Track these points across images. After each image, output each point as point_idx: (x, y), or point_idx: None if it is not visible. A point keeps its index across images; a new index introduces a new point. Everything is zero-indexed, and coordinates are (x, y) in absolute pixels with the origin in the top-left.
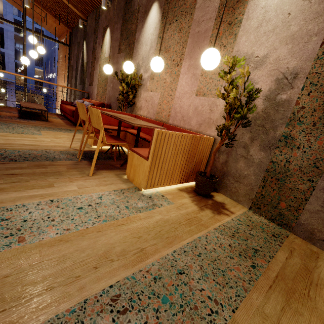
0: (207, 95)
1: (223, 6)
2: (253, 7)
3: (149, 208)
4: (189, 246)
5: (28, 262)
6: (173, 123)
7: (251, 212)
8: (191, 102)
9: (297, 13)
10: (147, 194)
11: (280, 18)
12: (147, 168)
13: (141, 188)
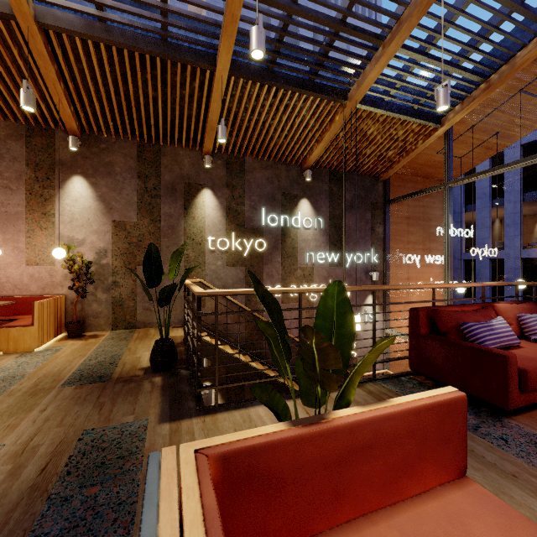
0: (42, 264)
1: (31, 199)
2: (62, 209)
3: (58, 351)
4: (98, 347)
5: (44, 372)
6: (1, 295)
7: (114, 331)
8: (23, 271)
9: (94, 220)
10: (42, 350)
11: (84, 220)
12: (36, 331)
13: (33, 349)
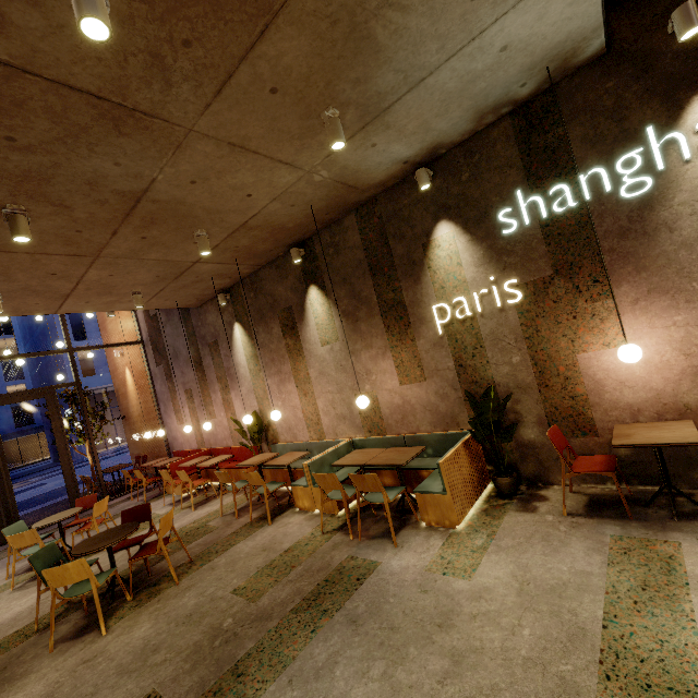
0: None
1: None
2: None
3: None
4: None
5: None
6: None
7: None
8: None
9: None
10: None
11: None
12: None
13: None
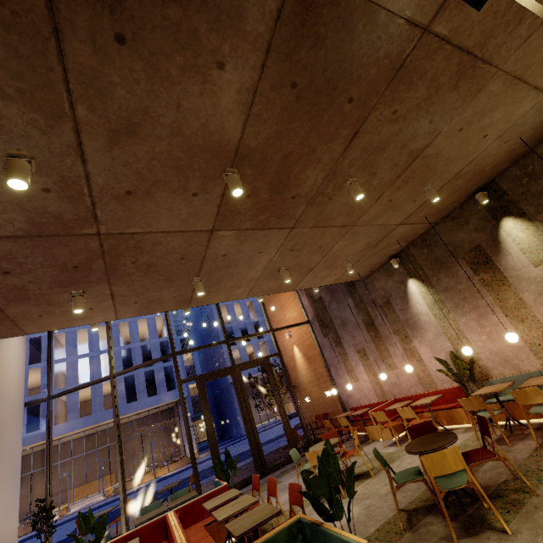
0: None
1: None
2: None
3: None
4: None
5: None
6: None
7: None
8: None
9: None
10: None
11: None
12: None
13: None
